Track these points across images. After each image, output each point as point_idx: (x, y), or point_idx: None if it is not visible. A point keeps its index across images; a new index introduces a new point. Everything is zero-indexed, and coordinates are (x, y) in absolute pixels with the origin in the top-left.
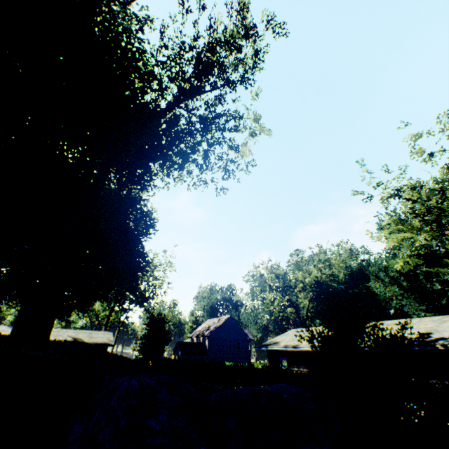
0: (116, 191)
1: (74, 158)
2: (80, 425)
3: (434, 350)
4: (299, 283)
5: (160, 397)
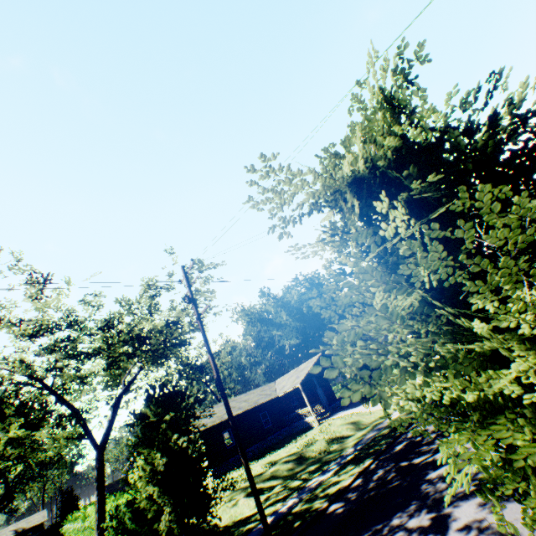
0: None
1: None
2: None
3: None
4: None
5: None
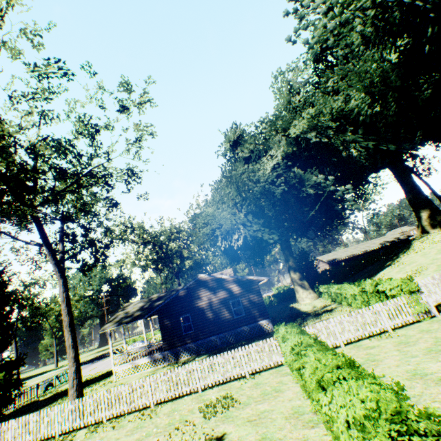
0: None
1: None
2: None
3: (391, 243)
4: None
5: None
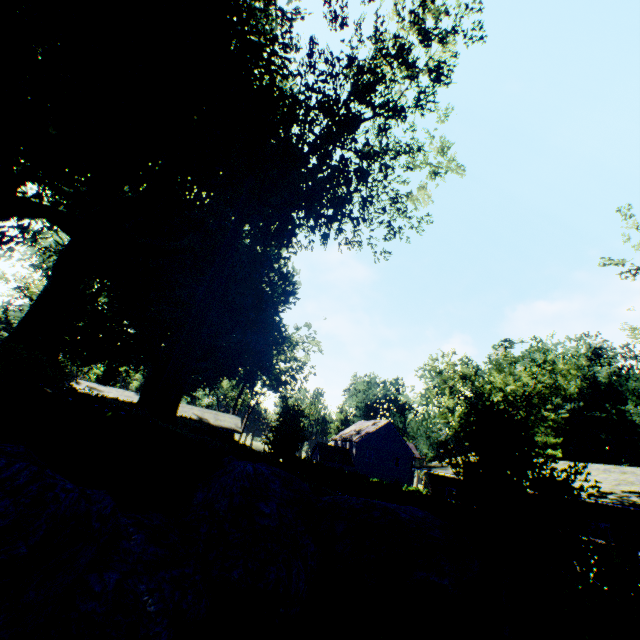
0: (249, 249)
1: (204, 206)
2: (201, 493)
3: None
4: (497, 391)
5: (272, 487)
